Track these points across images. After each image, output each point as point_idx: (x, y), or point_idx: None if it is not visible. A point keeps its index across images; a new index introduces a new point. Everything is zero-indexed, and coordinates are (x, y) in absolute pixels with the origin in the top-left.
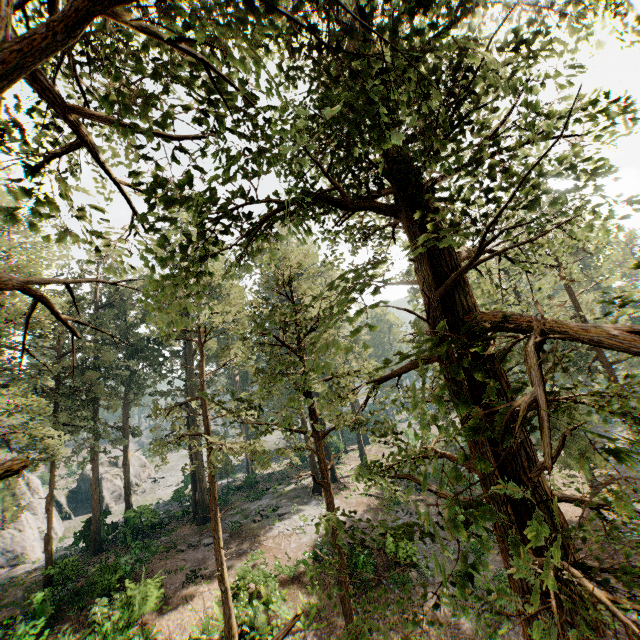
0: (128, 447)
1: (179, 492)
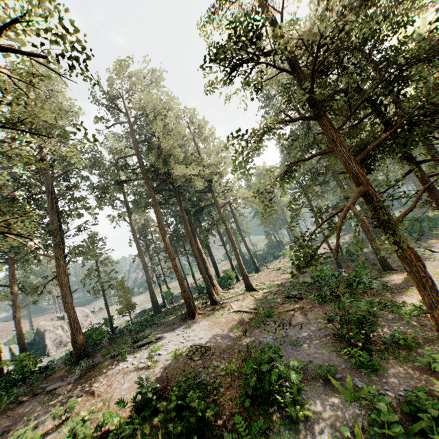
0: (17, 301)
1: (87, 334)
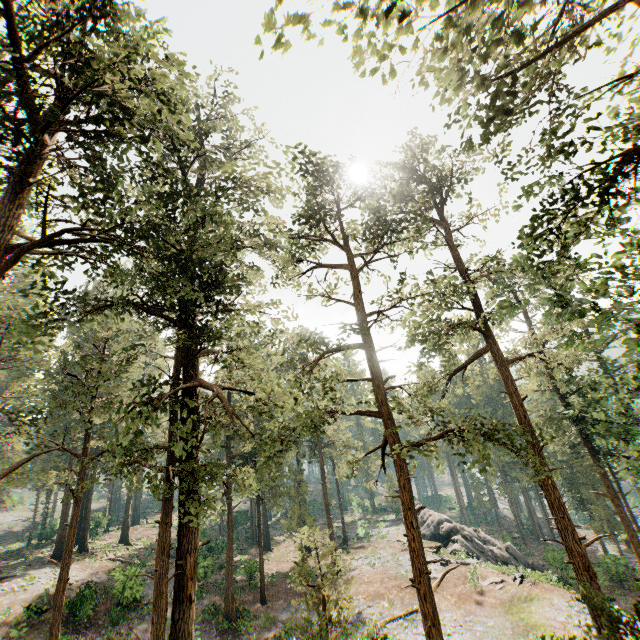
0: None
1: None
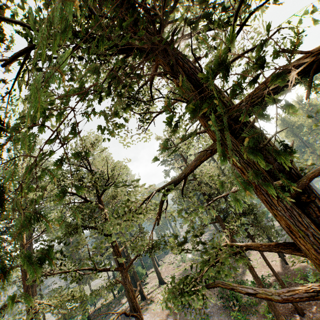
0: None
1: None
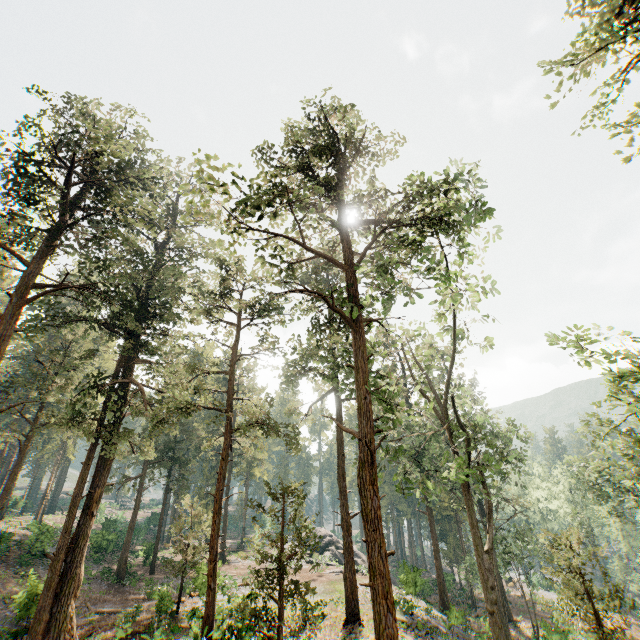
0: None
1: None
